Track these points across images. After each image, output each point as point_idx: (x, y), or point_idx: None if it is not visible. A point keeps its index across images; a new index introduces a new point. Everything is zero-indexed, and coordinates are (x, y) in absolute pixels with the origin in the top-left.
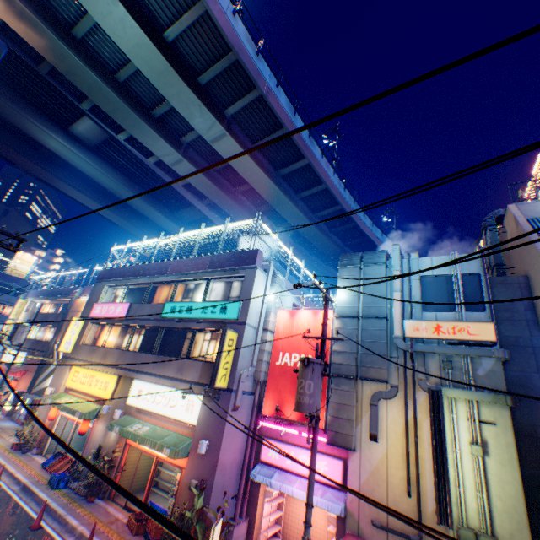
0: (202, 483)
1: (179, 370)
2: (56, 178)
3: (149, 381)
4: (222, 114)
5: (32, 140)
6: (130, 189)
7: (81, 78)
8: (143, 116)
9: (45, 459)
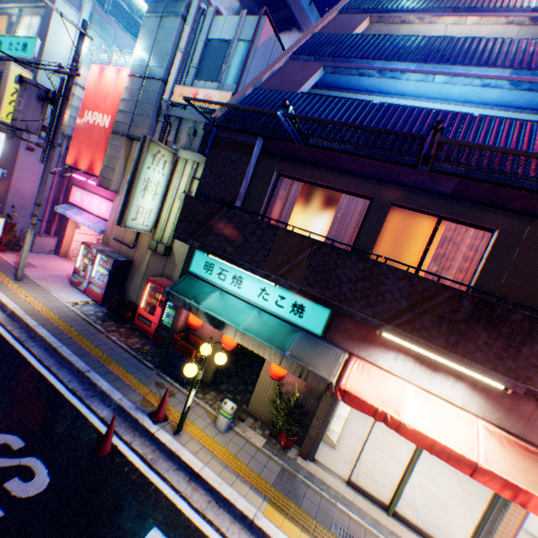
0: None
1: None
2: None
3: None
4: None
5: None
6: None
7: None
8: None
9: None
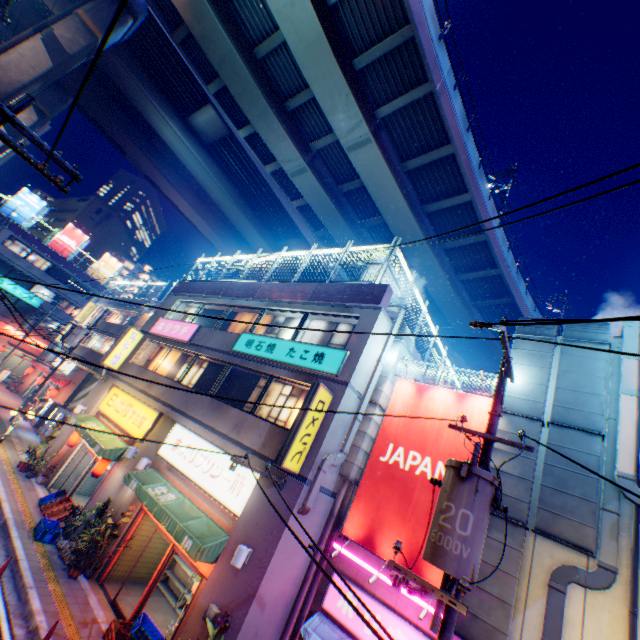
0: (225, 619)
1: (236, 427)
2: (161, 176)
3: (194, 431)
4: (372, 113)
5: (148, 128)
6: (236, 202)
7: (215, 47)
8: (273, 105)
9: (47, 493)
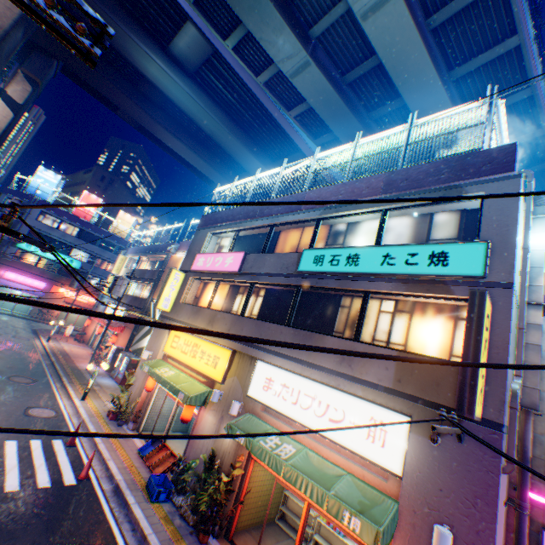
0: None
1: (342, 360)
2: (153, 121)
3: (283, 368)
4: None
5: (131, 74)
6: (229, 130)
7: None
8: None
9: (141, 440)
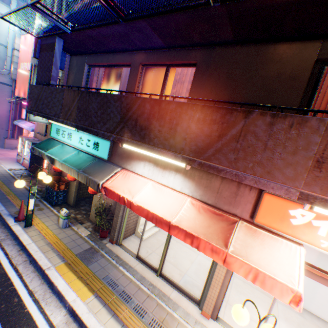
0: None
1: None
2: None
3: None
4: None
5: None
6: None
7: None
8: None
9: None
